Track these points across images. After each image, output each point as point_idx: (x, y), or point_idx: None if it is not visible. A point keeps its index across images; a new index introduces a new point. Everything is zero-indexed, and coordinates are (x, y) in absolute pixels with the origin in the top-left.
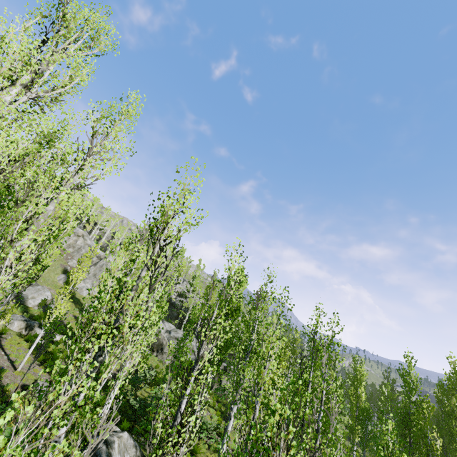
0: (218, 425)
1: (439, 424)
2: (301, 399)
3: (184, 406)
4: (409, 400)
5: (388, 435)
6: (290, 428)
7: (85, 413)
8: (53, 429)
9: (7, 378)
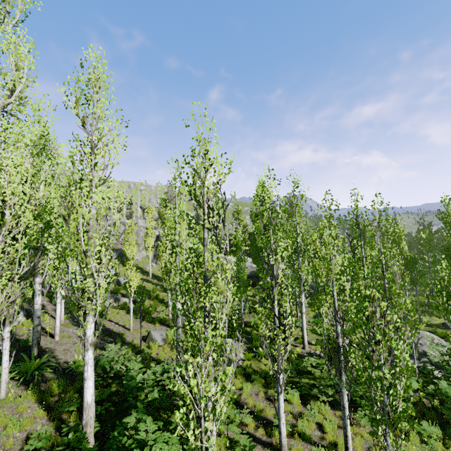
0: (291, 311)
1: None
2: (385, 281)
3: (277, 313)
4: None
5: (442, 272)
6: (383, 303)
7: (225, 346)
8: (207, 361)
9: (129, 337)
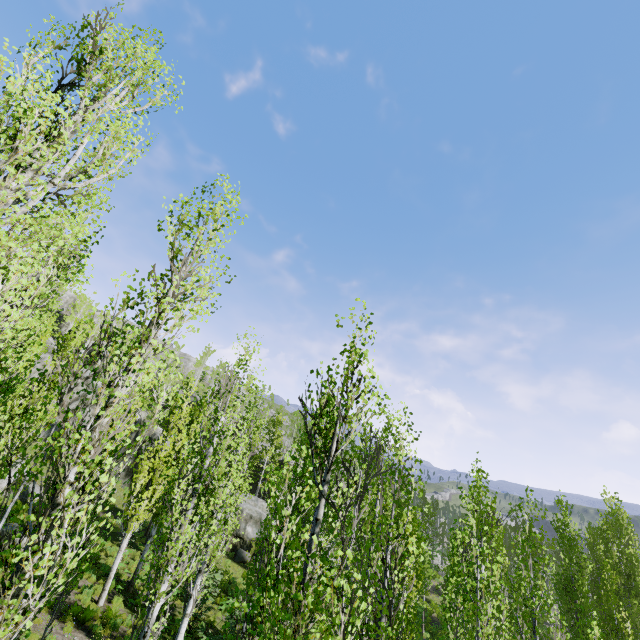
0: None
1: (594, 579)
2: None
3: None
4: (571, 561)
5: None
6: None
7: None
8: None
9: None
